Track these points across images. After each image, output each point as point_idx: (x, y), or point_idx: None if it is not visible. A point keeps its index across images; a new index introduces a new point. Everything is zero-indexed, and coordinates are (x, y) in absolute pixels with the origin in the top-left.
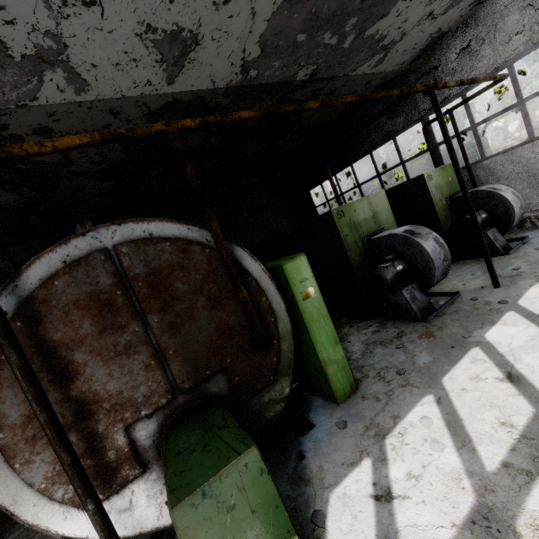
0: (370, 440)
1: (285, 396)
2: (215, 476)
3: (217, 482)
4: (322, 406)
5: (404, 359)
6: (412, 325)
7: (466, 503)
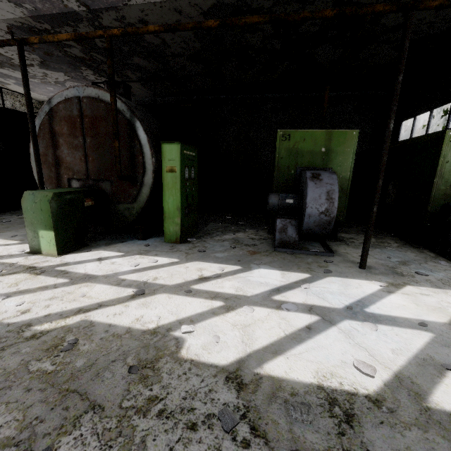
0: (137, 252)
1: (135, 214)
2: (39, 191)
3: (38, 193)
4: (162, 239)
5: (217, 250)
6: (267, 247)
7: (98, 273)
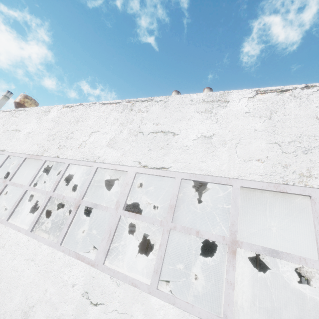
0: None
1: None
2: None
3: None
4: None
5: None
6: None
7: None
